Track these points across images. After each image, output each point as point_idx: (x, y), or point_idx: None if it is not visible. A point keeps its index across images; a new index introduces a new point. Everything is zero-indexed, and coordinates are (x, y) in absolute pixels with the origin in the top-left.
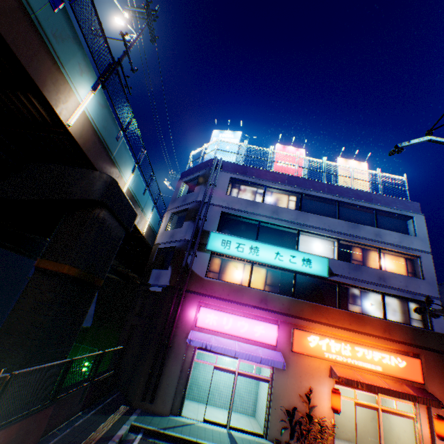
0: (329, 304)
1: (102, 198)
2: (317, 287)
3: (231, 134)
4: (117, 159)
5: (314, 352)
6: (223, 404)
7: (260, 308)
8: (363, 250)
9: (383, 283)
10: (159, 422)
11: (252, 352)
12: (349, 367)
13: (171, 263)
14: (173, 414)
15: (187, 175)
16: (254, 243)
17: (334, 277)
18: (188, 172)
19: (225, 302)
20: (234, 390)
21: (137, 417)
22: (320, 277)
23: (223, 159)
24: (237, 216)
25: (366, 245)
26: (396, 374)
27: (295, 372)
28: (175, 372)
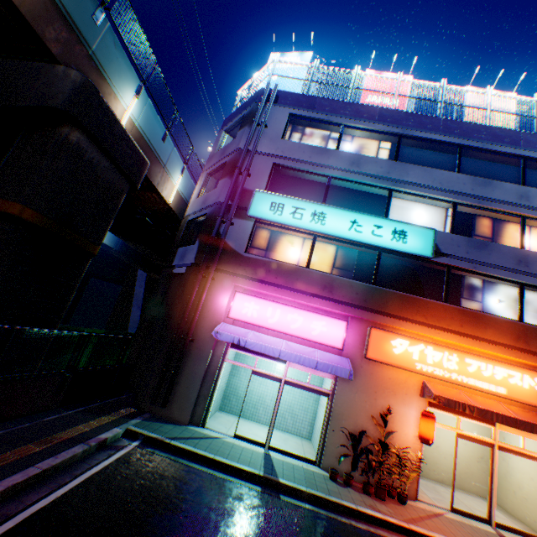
0: (430, 298)
1: (68, 108)
2: (413, 274)
3: (296, 56)
4: (101, 60)
5: (400, 361)
6: (269, 421)
7: (322, 297)
8: (494, 221)
9: (524, 269)
10: (169, 431)
11: (306, 354)
12: (454, 386)
13: (199, 235)
14: (193, 424)
15: (230, 121)
16: (319, 208)
17: (441, 259)
18: (231, 117)
19: (270, 288)
20: (277, 403)
21: (140, 422)
22: (419, 259)
23: (279, 88)
24: (296, 170)
25: (501, 213)
26: (530, 400)
27: (368, 386)
28: (197, 374)
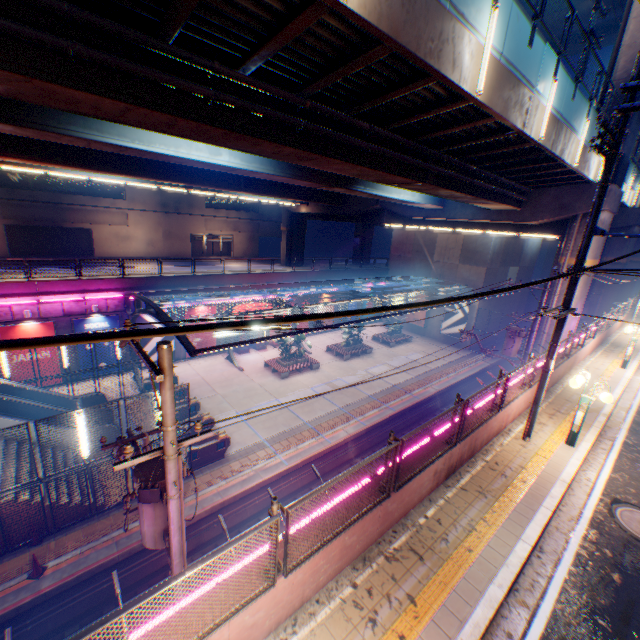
0: None
1: None
2: None
3: None
4: None
5: None
6: None
7: None
8: None
9: None
10: None
11: None
12: None
13: None
14: None
15: None
16: None
17: None
18: None
19: None
20: None
21: None
22: None
23: None
24: None
25: None
26: None
27: None
28: None
